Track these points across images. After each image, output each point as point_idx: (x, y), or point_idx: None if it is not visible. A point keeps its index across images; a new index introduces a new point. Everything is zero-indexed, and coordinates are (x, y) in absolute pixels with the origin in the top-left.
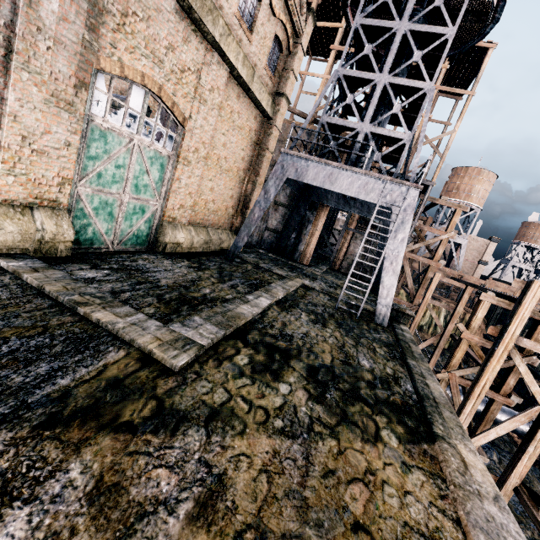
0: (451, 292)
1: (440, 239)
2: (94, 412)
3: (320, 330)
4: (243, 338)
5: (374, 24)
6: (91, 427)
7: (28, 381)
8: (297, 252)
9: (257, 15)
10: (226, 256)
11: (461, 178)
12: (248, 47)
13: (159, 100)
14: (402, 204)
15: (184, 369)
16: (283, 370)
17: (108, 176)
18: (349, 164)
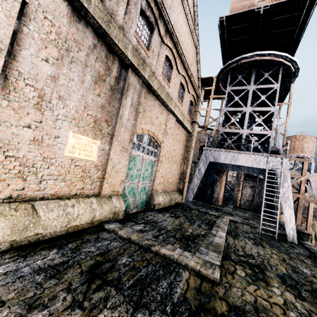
0: (315, 212)
1: (299, 180)
2: (204, 307)
3: (263, 249)
4: (230, 259)
5: (237, 89)
6: (210, 316)
7: (165, 291)
8: (213, 199)
9: (183, 95)
10: (182, 207)
11: (293, 142)
12: (181, 108)
13: (152, 138)
14: (281, 167)
15: (220, 281)
16: (267, 278)
17: (134, 175)
18: (241, 150)
